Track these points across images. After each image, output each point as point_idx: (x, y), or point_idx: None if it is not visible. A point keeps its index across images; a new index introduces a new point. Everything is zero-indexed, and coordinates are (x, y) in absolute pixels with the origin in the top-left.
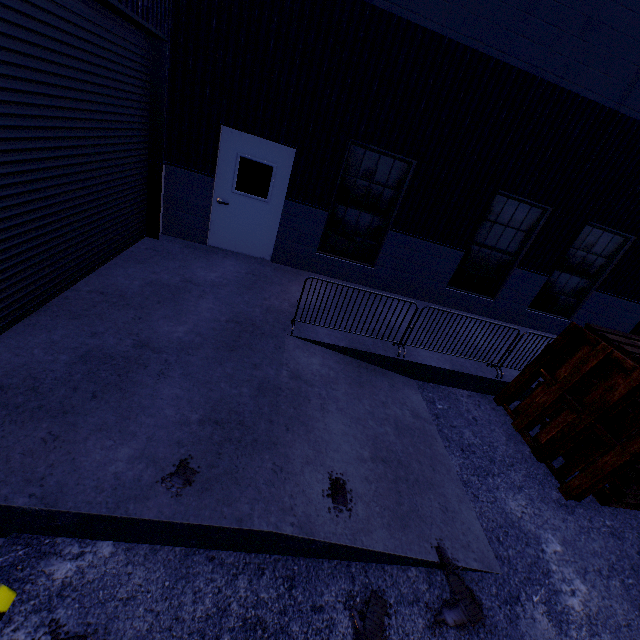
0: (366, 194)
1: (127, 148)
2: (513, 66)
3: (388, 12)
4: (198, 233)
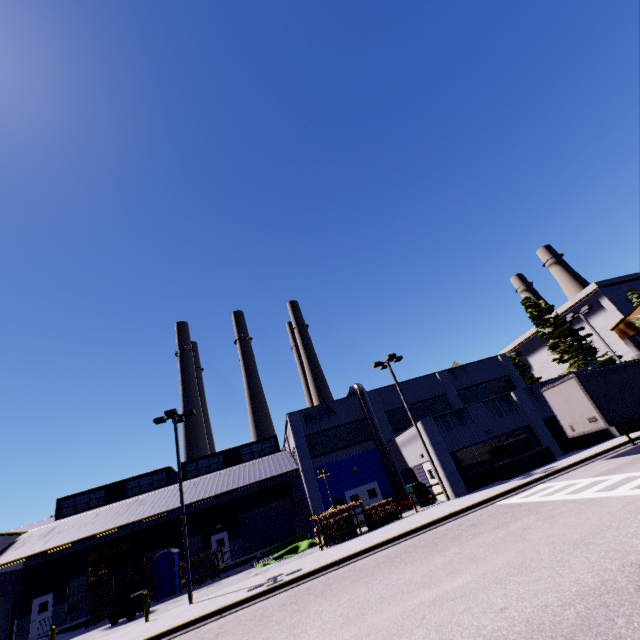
0: (78, 589)
1: (4, 620)
2: (103, 541)
3: (70, 552)
4: (27, 635)
